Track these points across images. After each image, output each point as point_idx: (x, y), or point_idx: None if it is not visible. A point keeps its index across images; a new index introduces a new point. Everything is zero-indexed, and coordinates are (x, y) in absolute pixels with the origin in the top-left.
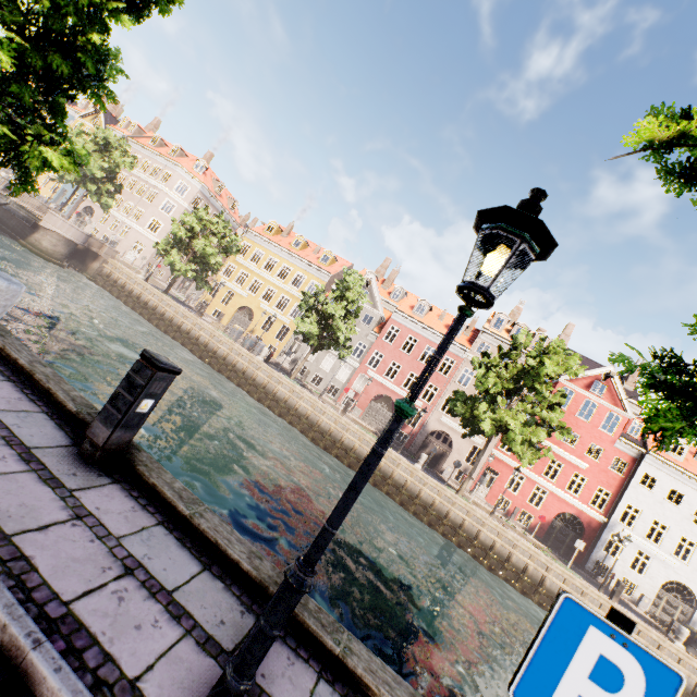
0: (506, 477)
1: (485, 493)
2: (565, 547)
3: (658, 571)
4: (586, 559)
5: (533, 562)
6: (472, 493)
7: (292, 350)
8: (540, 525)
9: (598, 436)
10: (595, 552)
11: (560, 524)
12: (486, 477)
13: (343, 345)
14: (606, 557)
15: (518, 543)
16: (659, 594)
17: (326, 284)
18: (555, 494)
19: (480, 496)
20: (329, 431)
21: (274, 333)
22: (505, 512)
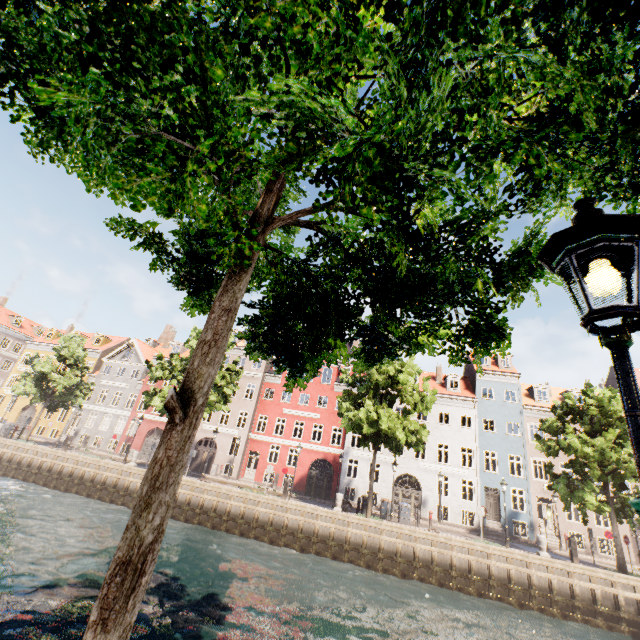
0: (267, 452)
1: (255, 475)
2: (325, 489)
3: (388, 472)
4: (338, 491)
5: (218, 497)
6: (229, 477)
7: (74, 425)
8: (301, 480)
9: (322, 388)
10: (341, 481)
11: (316, 472)
12: (252, 461)
13: (75, 395)
14: (338, 478)
15: (205, 487)
16: (396, 491)
17: (98, 360)
18: (305, 449)
19: (250, 479)
20: (47, 468)
21: (56, 417)
22: (273, 483)
